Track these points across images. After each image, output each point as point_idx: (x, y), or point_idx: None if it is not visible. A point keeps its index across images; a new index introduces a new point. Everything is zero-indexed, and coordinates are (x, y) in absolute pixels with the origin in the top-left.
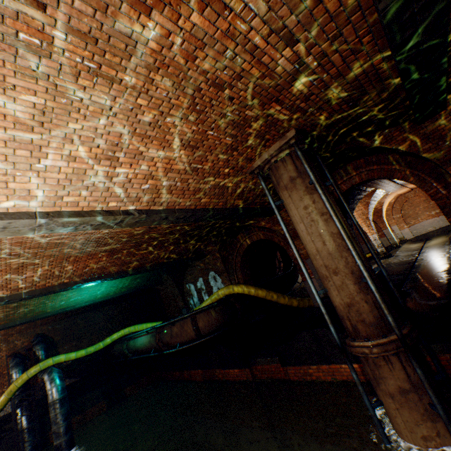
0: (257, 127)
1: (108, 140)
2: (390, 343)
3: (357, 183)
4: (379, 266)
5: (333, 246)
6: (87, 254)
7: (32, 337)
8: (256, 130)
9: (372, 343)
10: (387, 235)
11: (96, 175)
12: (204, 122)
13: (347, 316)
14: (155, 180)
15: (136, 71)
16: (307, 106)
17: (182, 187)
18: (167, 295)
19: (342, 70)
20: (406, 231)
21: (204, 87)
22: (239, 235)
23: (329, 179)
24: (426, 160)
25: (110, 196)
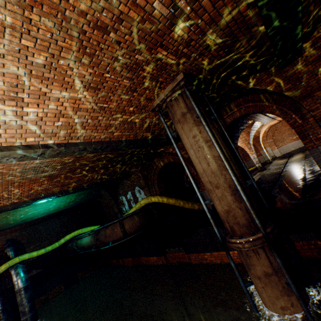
0: (149, 70)
1: (6, 81)
2: (258, 239)
3: (238, 117)
4: (251, 180)
5: (215, 167)
6: (29, 180)
7: (4, 242)
8: (150, 74)
9: (244, 240)
10: (263, 154)
11: (5, 114)
12: (98, 65)
13: (226, 219)
14: (66, 117)
15: (7, 8)
16: (190, 51)
17: (94, 123)
18: (106, 205)
19: (214, 16)
20: (276, 151)
21: (87, 30)
22: (155, 159)
23: (213, 113)
24: (288, 97)
25: (26, 133)
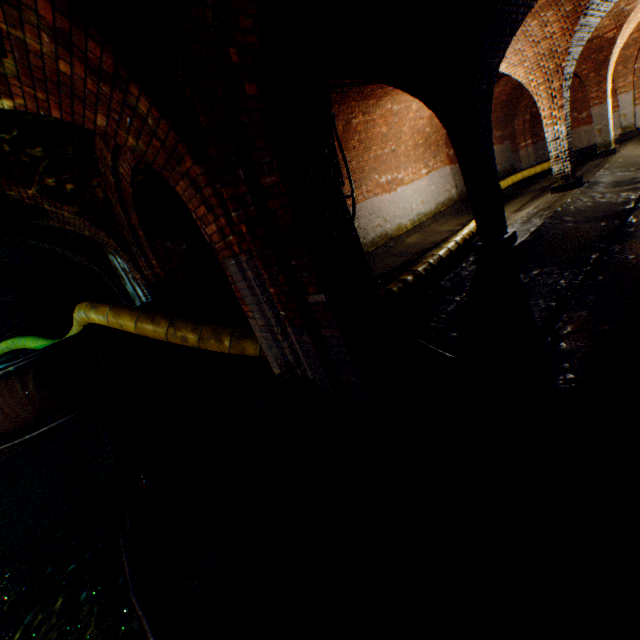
0: None
1: None
2: None
3: None
4: None
5: None
6: None
7: None
8: None
9: None
10: (597, 120)
11: None
12: None
13: None
14: None
15: None
16: None
17: None
18: None
19: None
20: None
21: None
22: (97, 145)
23: None
24: None
25: None
